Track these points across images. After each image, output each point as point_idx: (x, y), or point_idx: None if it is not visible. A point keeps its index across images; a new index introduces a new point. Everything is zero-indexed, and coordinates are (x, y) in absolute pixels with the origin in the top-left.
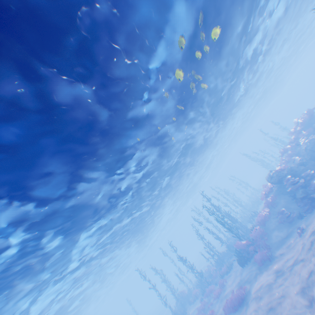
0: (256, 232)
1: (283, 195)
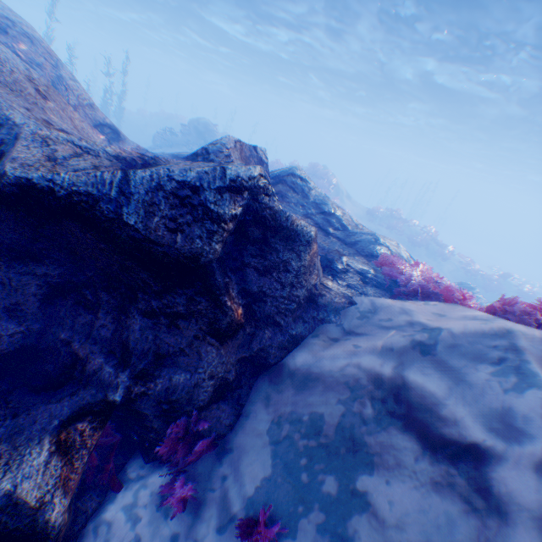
0: None
1: None
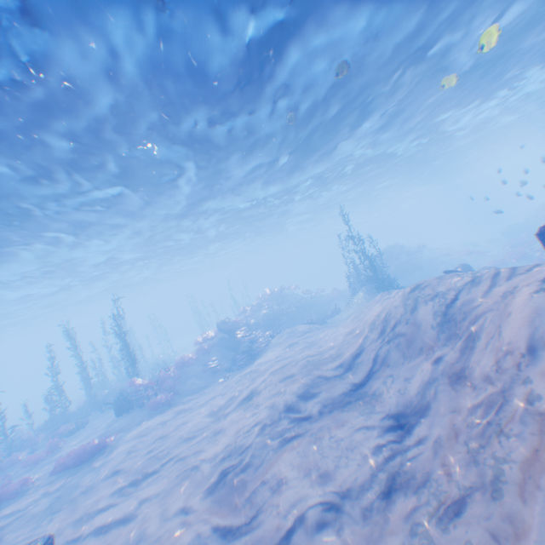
0: (170, 374)
1: (221, 347)
